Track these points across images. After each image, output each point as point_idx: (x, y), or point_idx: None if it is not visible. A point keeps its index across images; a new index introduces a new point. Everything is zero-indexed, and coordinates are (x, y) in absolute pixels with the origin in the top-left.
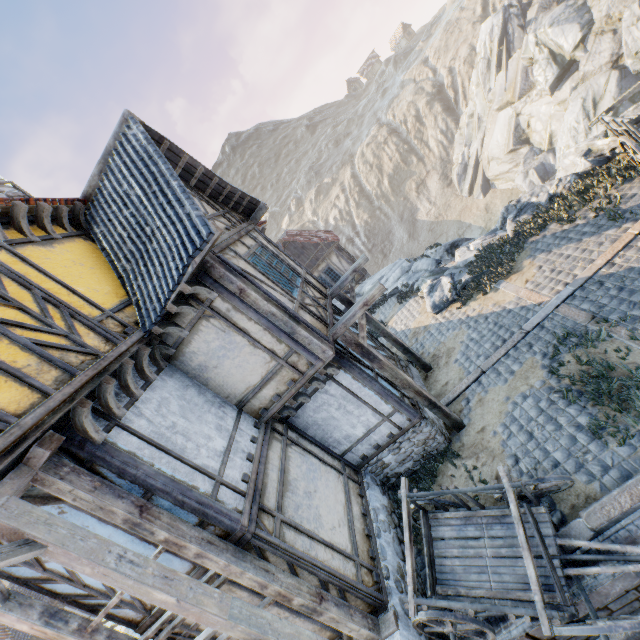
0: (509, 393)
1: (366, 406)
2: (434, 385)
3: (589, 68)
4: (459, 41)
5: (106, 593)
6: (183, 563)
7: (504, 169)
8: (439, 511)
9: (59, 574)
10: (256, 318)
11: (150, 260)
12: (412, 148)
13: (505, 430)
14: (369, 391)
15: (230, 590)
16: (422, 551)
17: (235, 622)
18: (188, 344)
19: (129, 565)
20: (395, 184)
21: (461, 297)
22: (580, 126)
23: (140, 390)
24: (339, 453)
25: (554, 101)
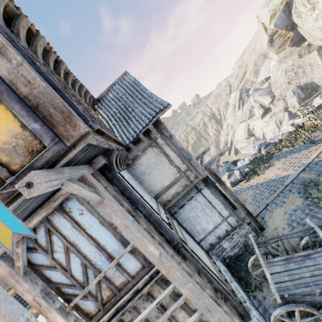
0: (285, 210)
1: (215, 210)
2: (240, 215)
3: (276, 110)
4: (221, 100)
5: (81, 285)
6: (136, 263)
7: (244, 145)
8: (269, 259)
9: (59, 263)
10: (175, 149)
11: (130, 119)
12: (202, 135)
13: (289, 226)
14: (218, 201)
15: (158, 291)
16: (256, 296)
17: (187, 279)
18: (139, 159)
19: (137, 226)
20: (194, 148)
21: (246, 178)
22: (276, 130)
23: (123, 167)
24: (198, 240)
25: (263, 121)
